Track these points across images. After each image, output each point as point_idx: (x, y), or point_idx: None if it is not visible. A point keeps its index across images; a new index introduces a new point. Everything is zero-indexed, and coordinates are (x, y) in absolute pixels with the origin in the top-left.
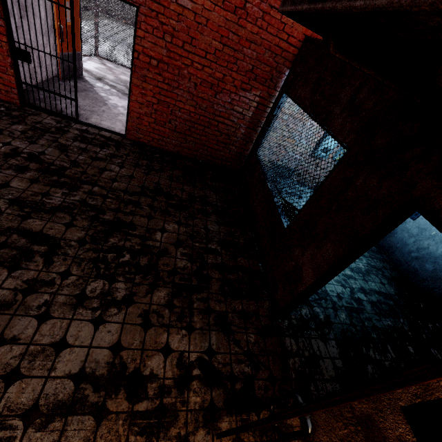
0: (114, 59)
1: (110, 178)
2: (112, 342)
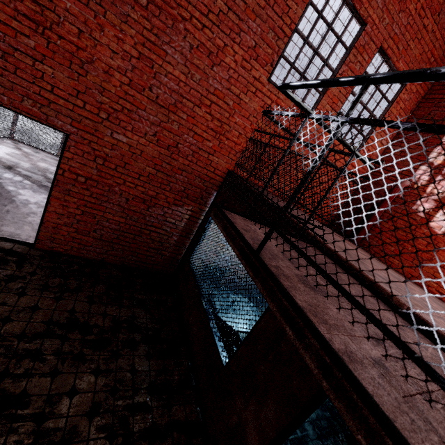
0: (34, 143)
1: (1, 317)
2: None
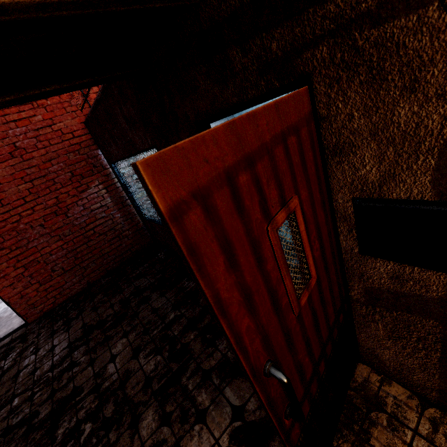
0: None
1: (29, 374)
2: None
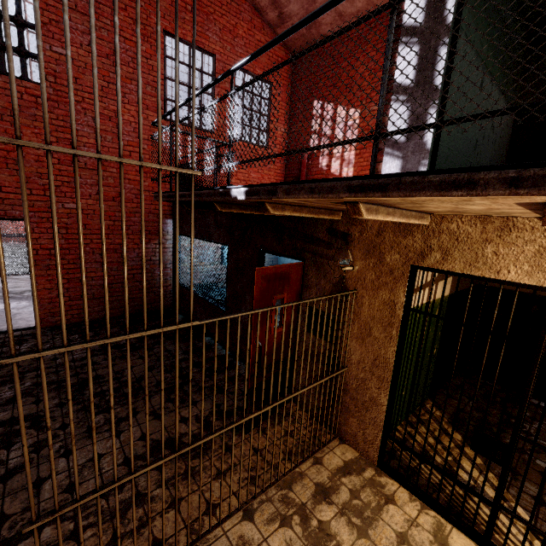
0: None
1: (50, 359)
2: (139, 436)
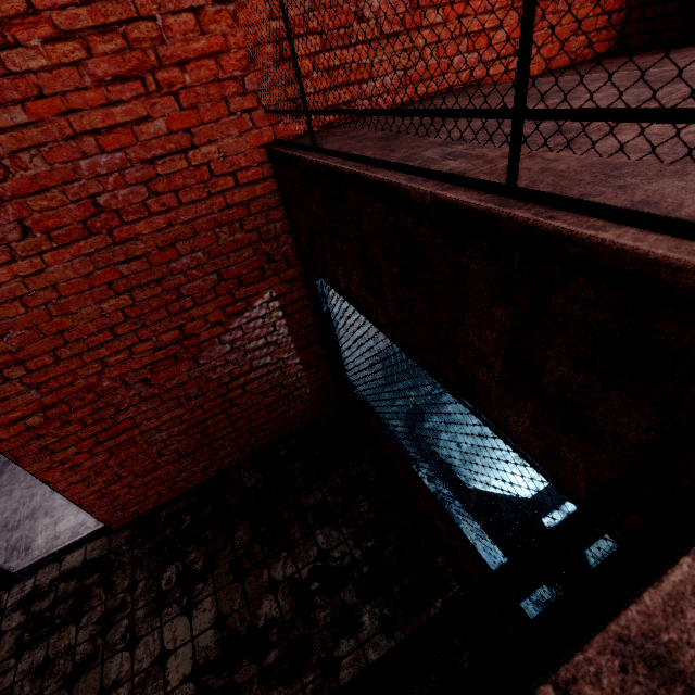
0: None
1: None
2: None
